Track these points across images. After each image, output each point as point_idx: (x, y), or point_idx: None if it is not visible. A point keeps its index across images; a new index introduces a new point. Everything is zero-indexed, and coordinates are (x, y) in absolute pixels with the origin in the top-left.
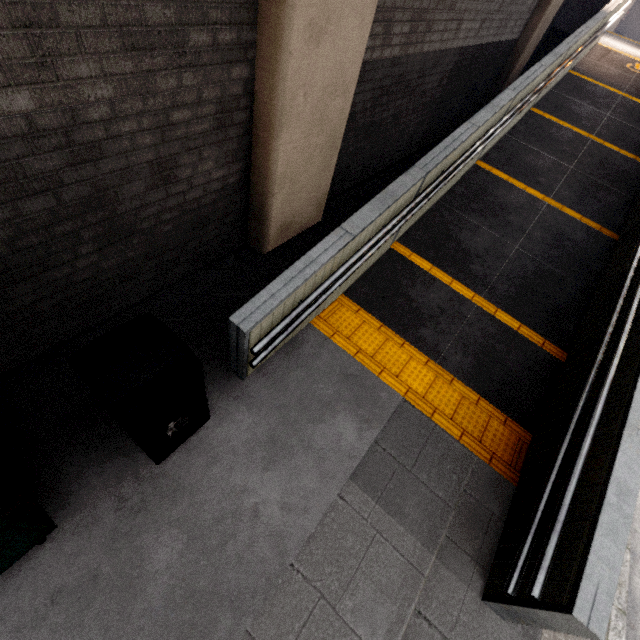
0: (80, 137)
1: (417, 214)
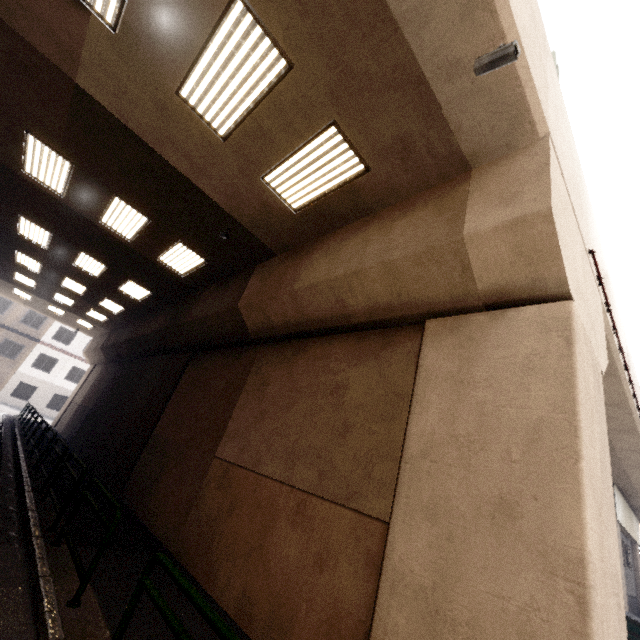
0: None
1: None
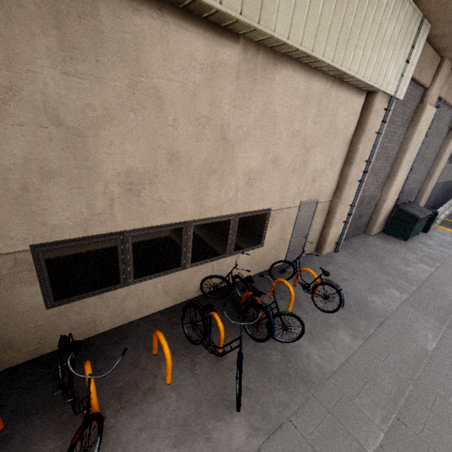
0: (411, 191)
1: (448, 213)
